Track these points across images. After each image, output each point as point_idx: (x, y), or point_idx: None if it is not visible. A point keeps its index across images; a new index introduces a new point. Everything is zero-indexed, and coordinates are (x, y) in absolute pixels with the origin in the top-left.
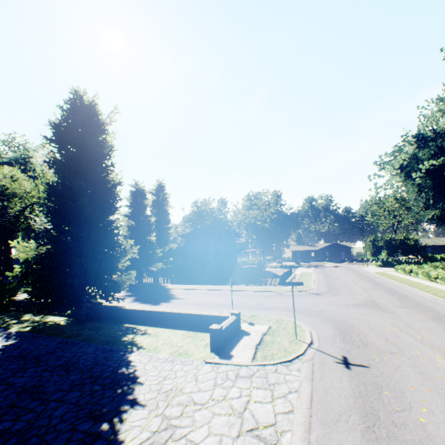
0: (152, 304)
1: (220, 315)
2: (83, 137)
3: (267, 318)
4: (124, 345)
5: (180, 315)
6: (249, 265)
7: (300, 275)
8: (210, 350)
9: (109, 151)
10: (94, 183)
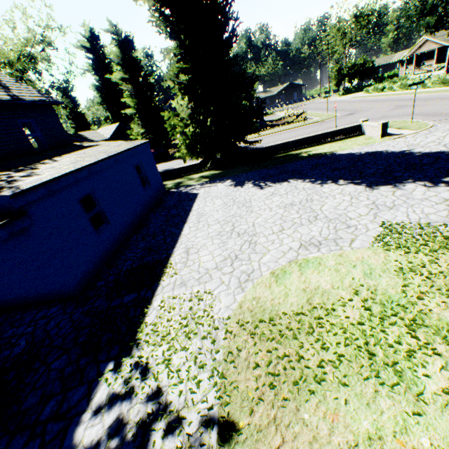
0: None
1: (353, 126)
2: None
3: None
4: (318, 155)
5: (318, 136)
6: None
7: None
8: (380, 137)
9: None
10: (225, 14)
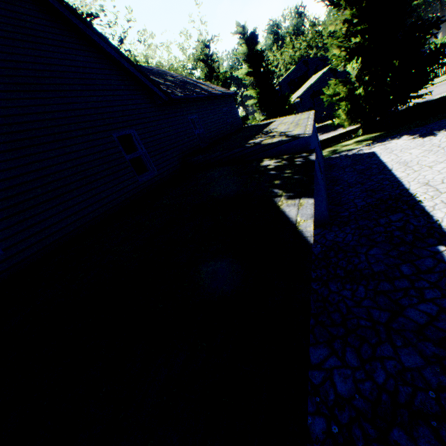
0: None
1: None
2: None
3: None
4: None
5: None
6: None
7: None
8: None
9: None
10: None
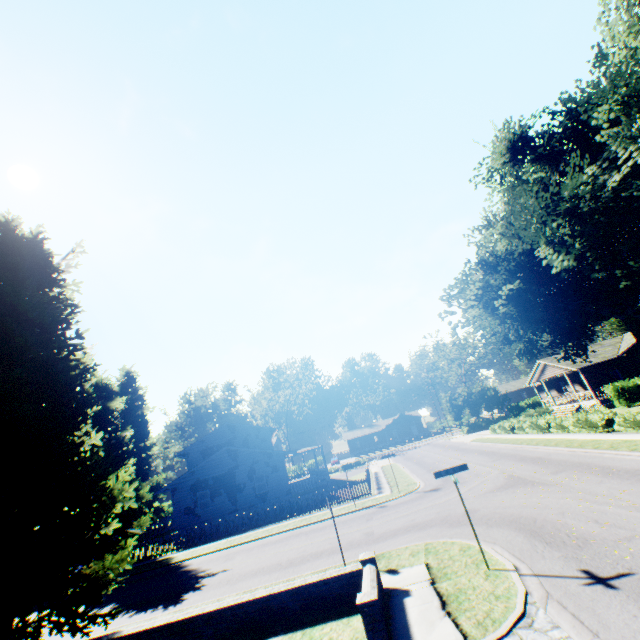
0: (166, 606)
1: (342, 572)
2: (15, 292)
3: (408, 552)
4: None
5: (259, 603)
6: (296, 477)
7: (384, 471)
8: None
9: (69, 313)
10: (44, 372)
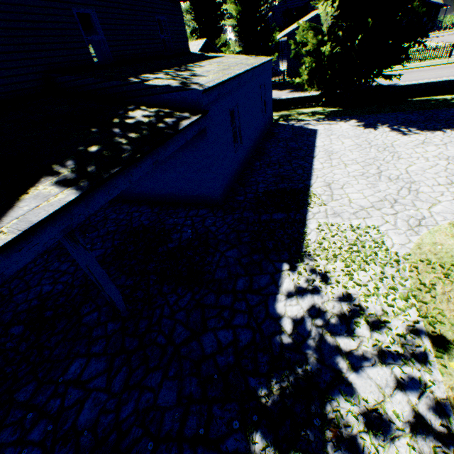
0: None
1: None
2: None
3: None
4: None
5: None
6: None
7: None
8: None
9: None
10: None
